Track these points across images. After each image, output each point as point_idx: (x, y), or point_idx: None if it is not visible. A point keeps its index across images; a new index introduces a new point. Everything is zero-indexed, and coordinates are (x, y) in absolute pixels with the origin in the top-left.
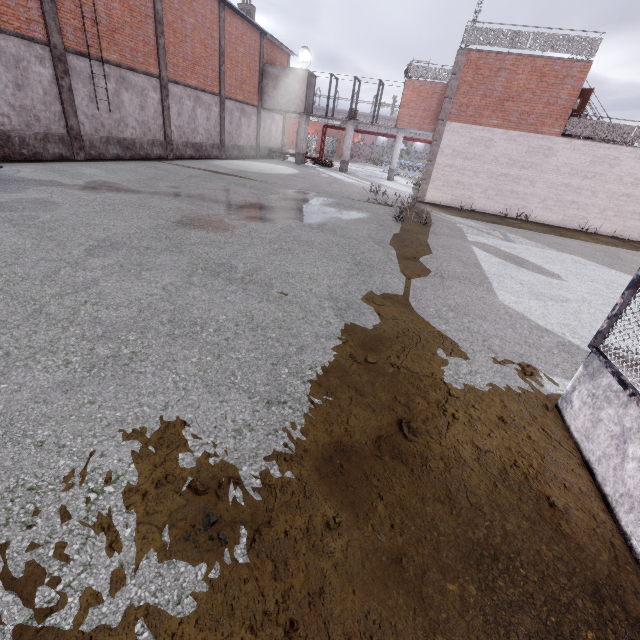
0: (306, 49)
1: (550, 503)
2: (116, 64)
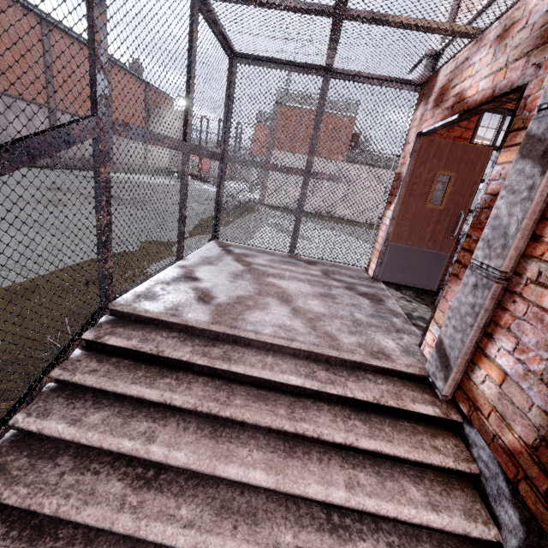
0: (182, 97)
1: None
2: (5, 94)
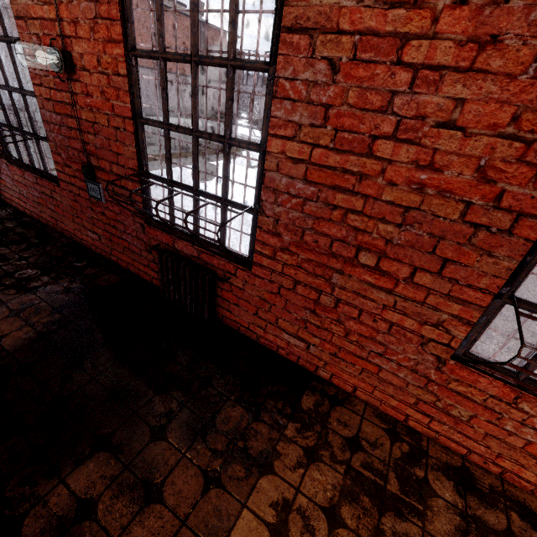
0: None
1: None
2: None
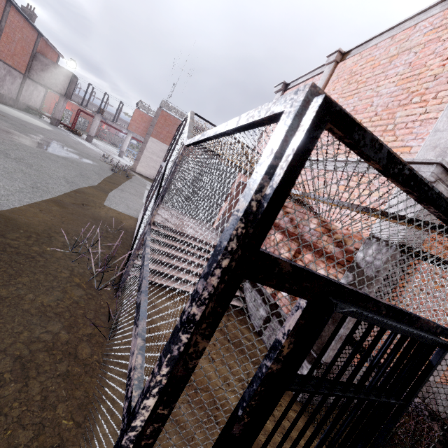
0: (74, 61)
1: (122, 222)
2: None
